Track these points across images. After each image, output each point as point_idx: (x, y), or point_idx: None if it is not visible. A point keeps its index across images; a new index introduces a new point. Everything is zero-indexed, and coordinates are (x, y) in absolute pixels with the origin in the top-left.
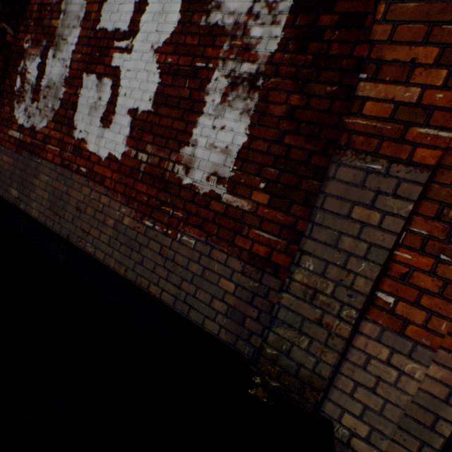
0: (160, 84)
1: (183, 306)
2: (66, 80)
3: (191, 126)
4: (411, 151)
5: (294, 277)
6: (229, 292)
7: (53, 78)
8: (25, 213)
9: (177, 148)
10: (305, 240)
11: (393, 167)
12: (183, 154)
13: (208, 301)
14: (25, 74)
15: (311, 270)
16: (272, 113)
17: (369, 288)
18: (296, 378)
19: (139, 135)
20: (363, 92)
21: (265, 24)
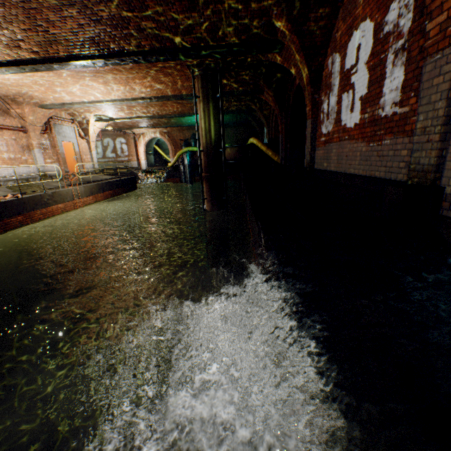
0: (368, 78)
1: (387, 175)
2: (336, 103)
3: (382, 88)
4: (448, 40)
5: (416, 128)
6: (404, 156)
7: (332, 105)
8: (329, 171)
9: (377, 102)
10: (418, 108)
11: (443, 52)
12: (380, 103)
13: (397, 166)
14: (323, 111)
15: (421, 120)
16: (412, 56)
17: (442, 113)
18: (422, 172)
19: (363, 107)
20: (427, 29)
21: (404, 16)
